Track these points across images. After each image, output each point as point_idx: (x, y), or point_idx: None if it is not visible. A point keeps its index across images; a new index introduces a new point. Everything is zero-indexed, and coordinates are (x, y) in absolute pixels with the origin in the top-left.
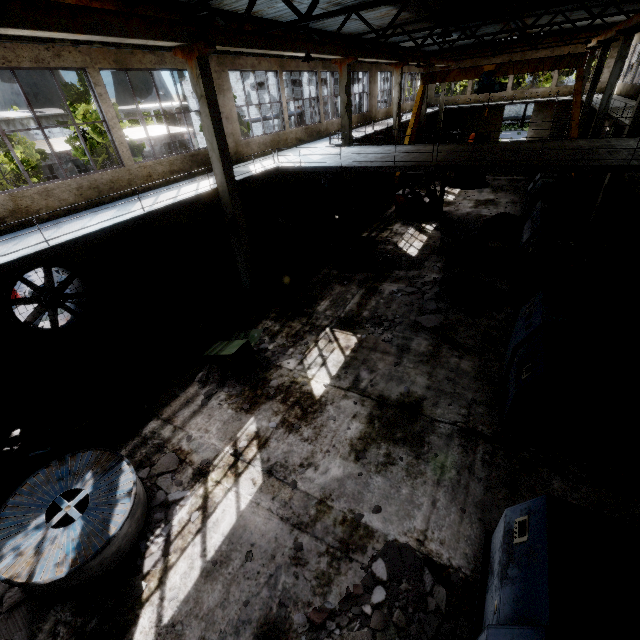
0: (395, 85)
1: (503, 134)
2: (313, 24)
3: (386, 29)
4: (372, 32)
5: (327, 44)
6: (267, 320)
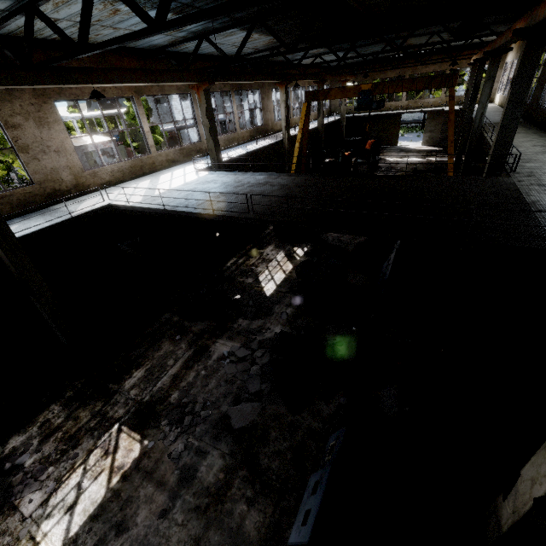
0: (281, 102)
1: (405, 136)
2: (176, 48)
3: (236, 54)
4: (251, 54)
5: (168, 71)
6: (57, 404)
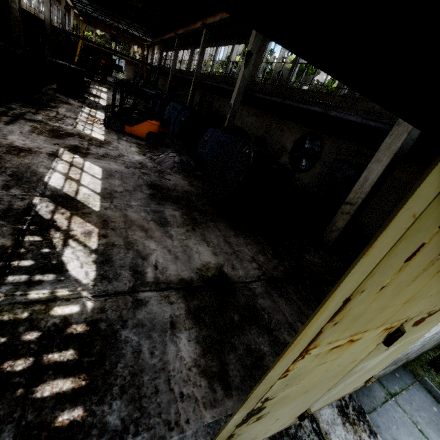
0: (71, 16)
1: None
2: None
3: None
4: None
5: None
6: None
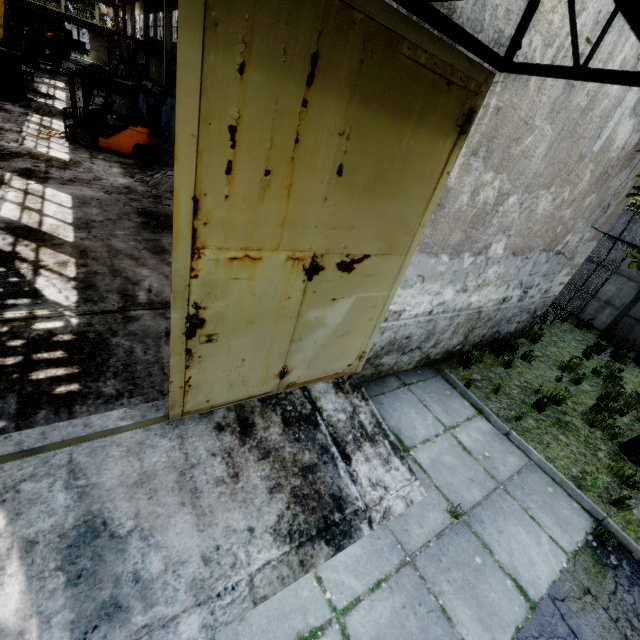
0: None
1: None
2: None
3: None
4: None
5: None
6: None
